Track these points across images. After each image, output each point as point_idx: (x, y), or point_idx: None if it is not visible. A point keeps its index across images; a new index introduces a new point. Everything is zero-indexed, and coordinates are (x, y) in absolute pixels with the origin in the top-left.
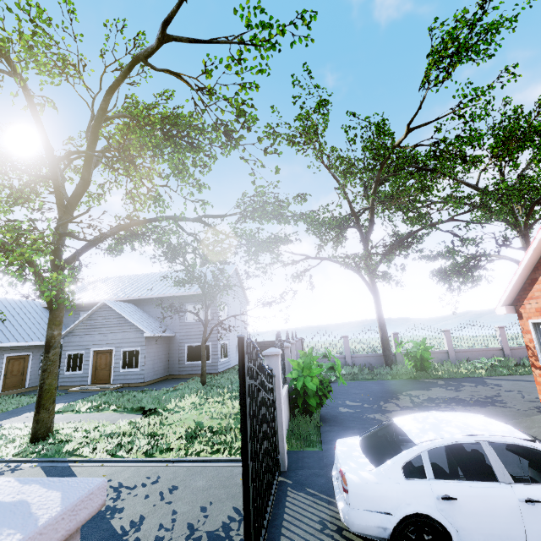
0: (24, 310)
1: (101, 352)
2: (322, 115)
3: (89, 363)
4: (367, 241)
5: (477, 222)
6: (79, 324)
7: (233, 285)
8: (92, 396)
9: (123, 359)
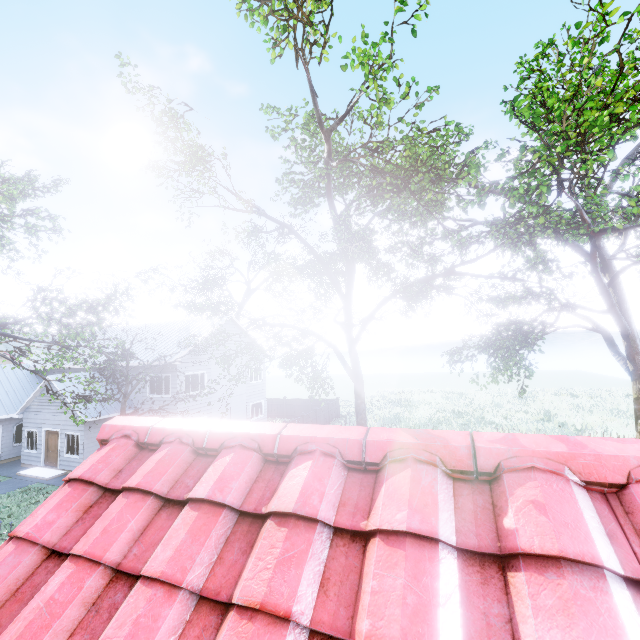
0: (3, 378)
1: (52, 433)
2: (180, 132)
3: (41, 443)
4: (346, 298)
5: (496, 277)
6: (34, 399)
7: (172, 362)
8: (16, 490)
9: (68, 443)
